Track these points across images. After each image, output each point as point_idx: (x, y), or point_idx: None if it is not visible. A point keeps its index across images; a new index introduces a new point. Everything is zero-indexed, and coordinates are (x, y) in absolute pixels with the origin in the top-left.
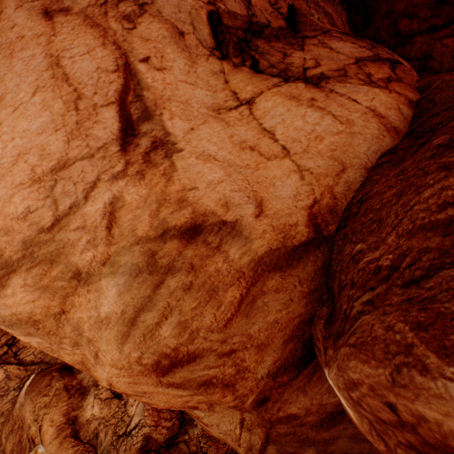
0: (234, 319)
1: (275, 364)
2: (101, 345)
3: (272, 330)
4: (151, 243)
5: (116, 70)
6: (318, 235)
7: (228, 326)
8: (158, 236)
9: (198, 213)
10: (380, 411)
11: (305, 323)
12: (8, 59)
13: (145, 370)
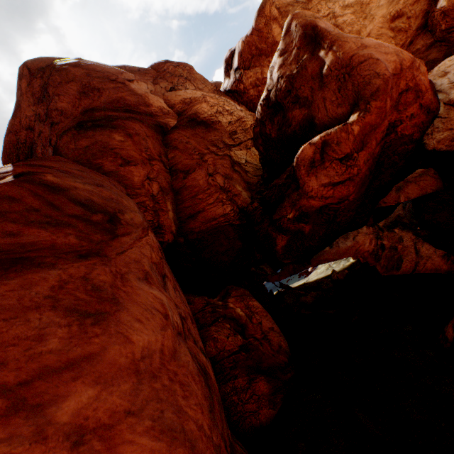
0: (414, 4)
1: (417, 26)
2: (377, 13)
3: (419, 13)
4: None
5: None
6: None
7: (413, 6)
8: None
9: None
10: None
11: (426, 14)
12: None
13: (389, 18)
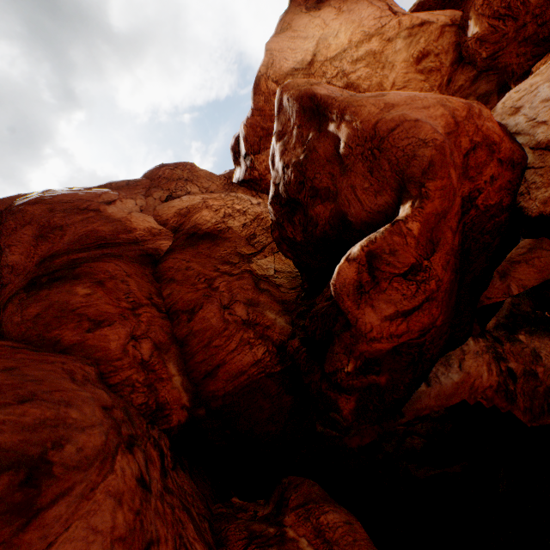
0: (439, 39)
1: (451, 61)
2: (396, 59)
3: (448, 46)
4: (409, 30)
5: (386, 5)
6: (454, 24)
7: (437, 41)
8: (411, 28)
9: (422, 20)
10: (480, 3)
11: (457, 46)
12: (356, 4)
13: (413, 61)
